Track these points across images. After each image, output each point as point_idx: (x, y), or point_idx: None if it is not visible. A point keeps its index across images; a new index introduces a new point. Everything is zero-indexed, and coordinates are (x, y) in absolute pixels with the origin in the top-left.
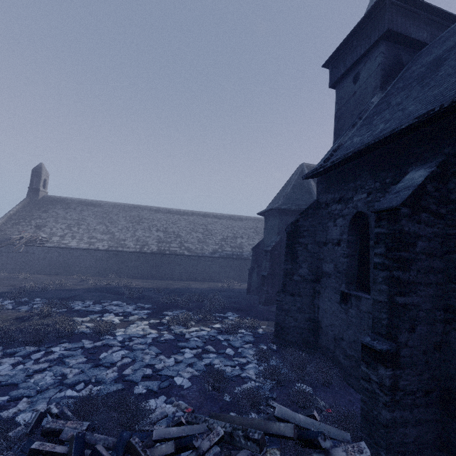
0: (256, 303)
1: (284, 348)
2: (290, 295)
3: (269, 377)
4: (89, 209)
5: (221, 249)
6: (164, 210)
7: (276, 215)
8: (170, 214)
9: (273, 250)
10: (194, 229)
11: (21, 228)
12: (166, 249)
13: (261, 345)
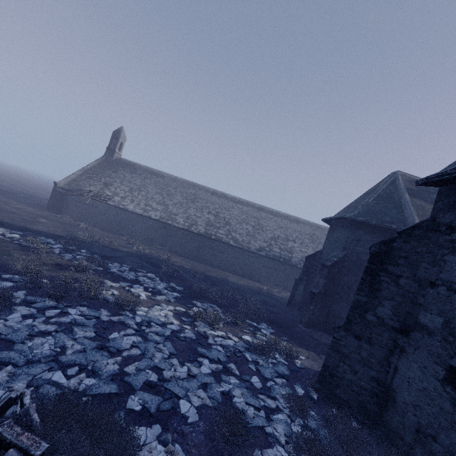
0: (296, 320)
1: (328, 401)
2: (354, 336)
3: (306, 452)
4: (152, 178)
5: (269, 248)
6: (221, 194)
7: (346, 226)
8: (225, 199)
9: (333, 266)
10: (246, 220)
11: (92, 182)
12: (212, 234)
13: (299, 390)
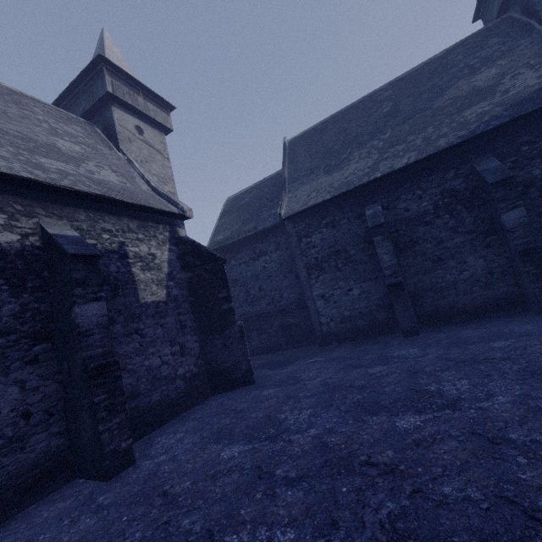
0: None
1: None
2: None
3: None
4: None
5: None
6: None
7: None
8: None
9: None
10: None
11: None
12: None
13: None
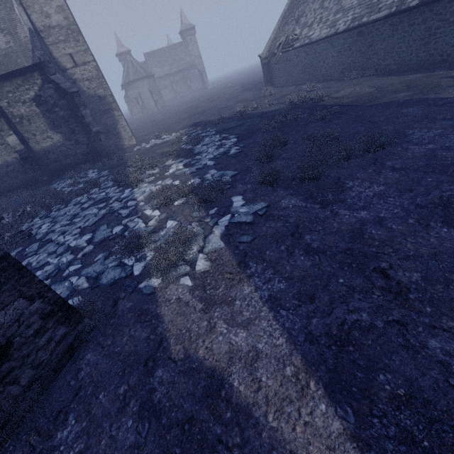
0: None
1: None
2: None
3: None
4: None
5: None
6: None
7: None
8: None
9: None
10: None
11: (286, 29)
12: None
13: None
